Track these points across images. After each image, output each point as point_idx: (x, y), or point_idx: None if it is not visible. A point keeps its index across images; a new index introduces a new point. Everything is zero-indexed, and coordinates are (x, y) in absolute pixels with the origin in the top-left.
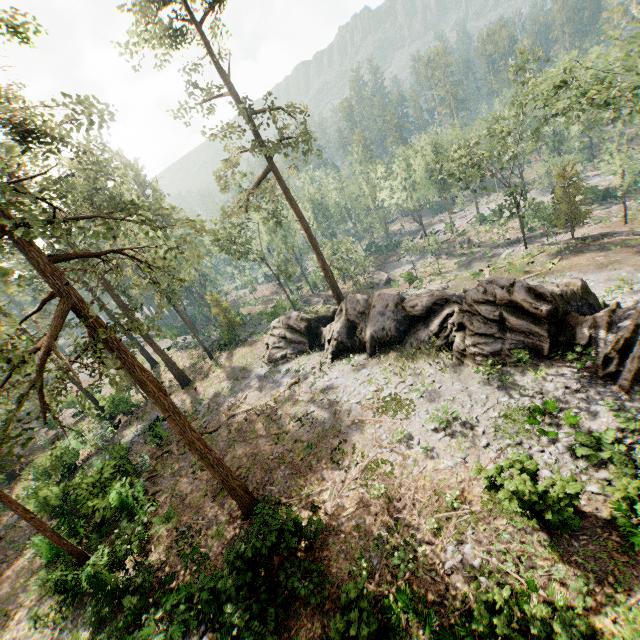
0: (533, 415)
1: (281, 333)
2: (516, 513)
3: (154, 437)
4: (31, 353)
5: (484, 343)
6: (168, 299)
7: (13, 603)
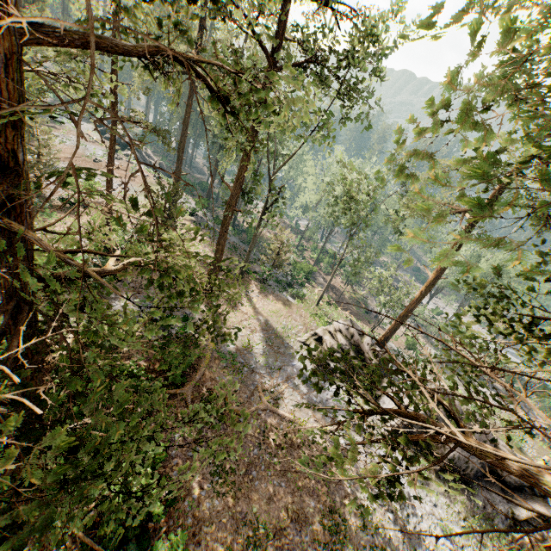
0: None
1: (346, 346)
2: None
3: None
4: None
5: None
6: (265, 203)
7: None
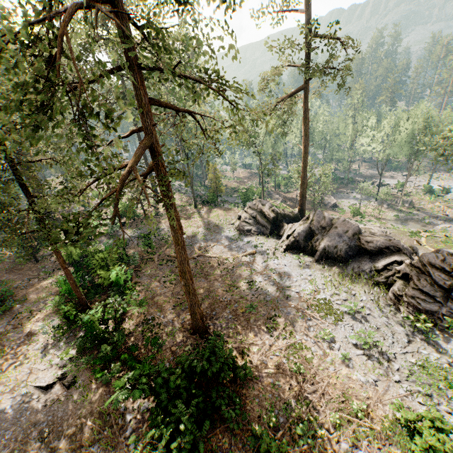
0: (448, 379)
1: (253, 213)
2: (412, 451)
3: (146, 245)
4: (115, 168)
5: (422, 299)
6: (185, 155)
7: (36, 306)
